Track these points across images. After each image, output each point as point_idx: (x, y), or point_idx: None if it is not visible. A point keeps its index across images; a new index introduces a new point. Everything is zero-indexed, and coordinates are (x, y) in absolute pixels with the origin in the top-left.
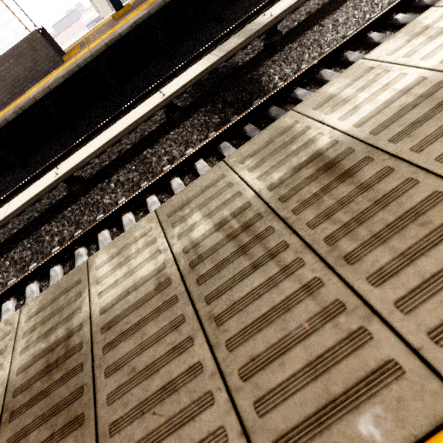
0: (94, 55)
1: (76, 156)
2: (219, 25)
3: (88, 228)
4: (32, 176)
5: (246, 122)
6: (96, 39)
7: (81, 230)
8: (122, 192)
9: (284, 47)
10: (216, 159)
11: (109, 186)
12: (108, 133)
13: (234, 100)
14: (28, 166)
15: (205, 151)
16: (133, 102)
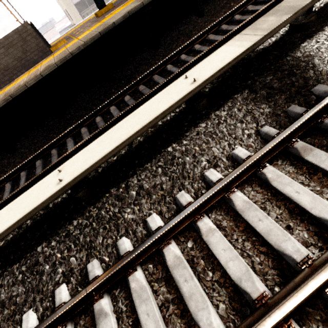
0: (87, 42)
1: (84, 154)
2: (200, 19)
3: (114, 270)
4: (21, 164)
5: (323, 114)
6: (83, 31)
7: (95, 260)
8: (149, 203)
9: (324, 27)
10: (288, 164)
11: (129, 194)
12: (124, 126)
13: (282, 86)
14: (16, 151)
15: (270, 152)
16: (127, 88)
